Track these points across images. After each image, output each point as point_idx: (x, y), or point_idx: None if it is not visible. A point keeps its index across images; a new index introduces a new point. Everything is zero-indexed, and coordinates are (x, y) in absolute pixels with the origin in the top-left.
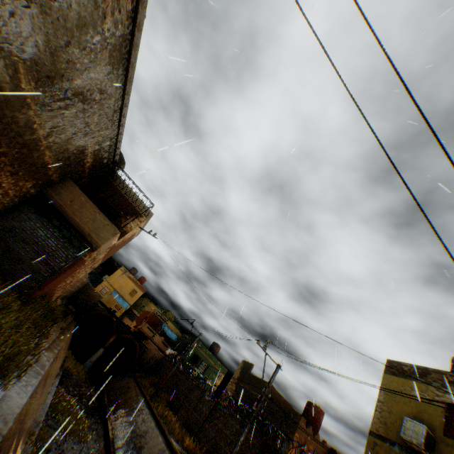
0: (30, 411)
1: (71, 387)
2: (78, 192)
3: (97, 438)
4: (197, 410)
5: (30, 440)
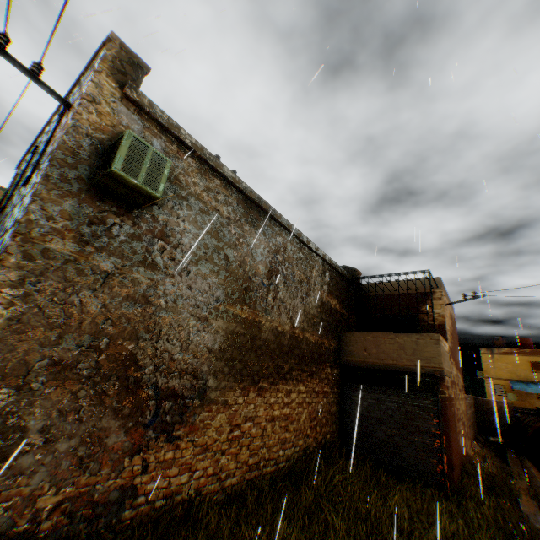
0: None
1: None
2: (359, 337)
3: None
4: None
5: None
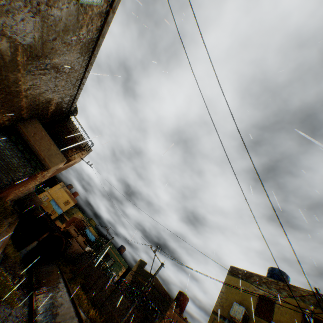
0: None
1: (8, 267)
2: (40, 128)
3: (24, 306)
4: (102, 291)
5: None
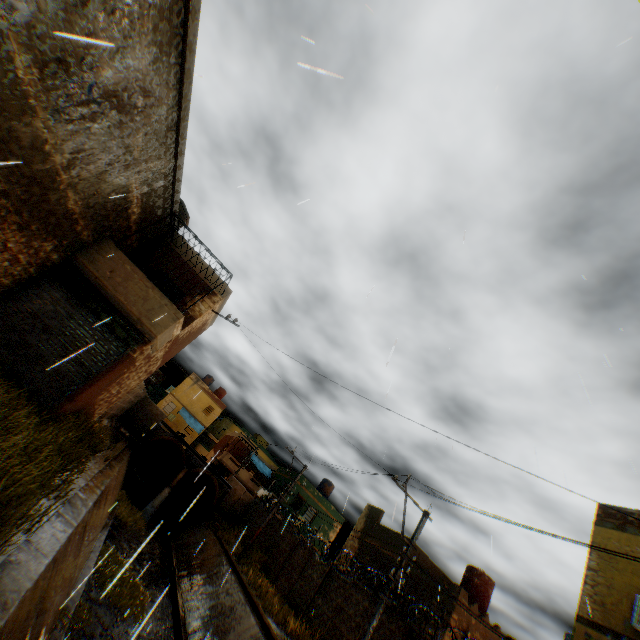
0: (56, 582)
1: (124, 543)
2: (121, 258)
3: (162, 617)
4: (304, 577)
5: (61, 623)
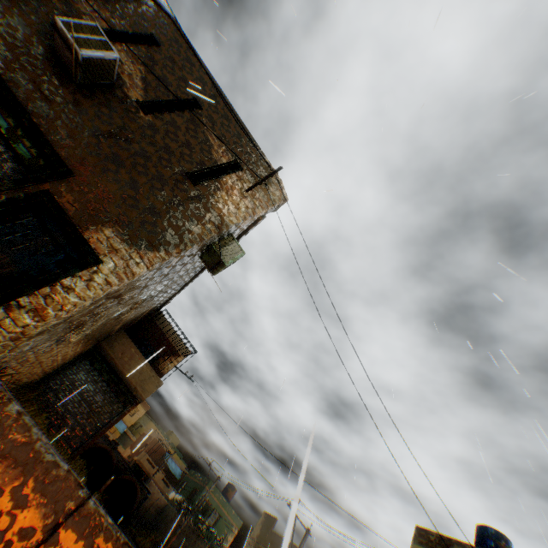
0: None
1: None
2: (129, 343)
3: None
4: None
5: None
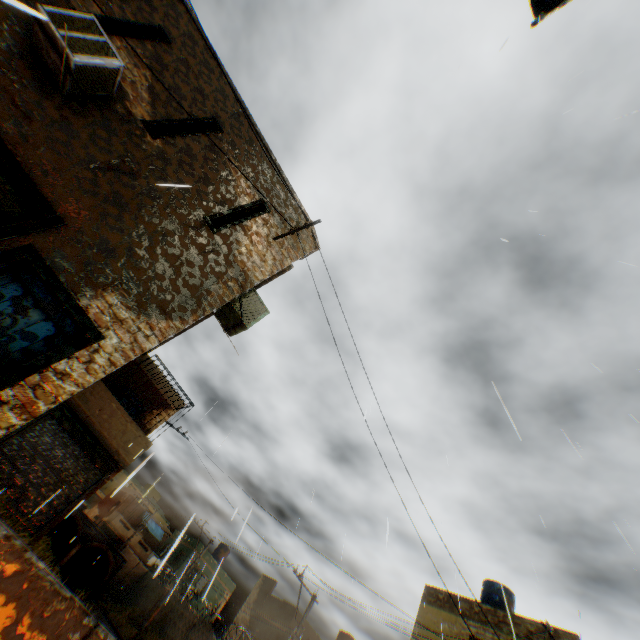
0: None
1: None
2: (109, 397)
3: None
4: None
5: None
